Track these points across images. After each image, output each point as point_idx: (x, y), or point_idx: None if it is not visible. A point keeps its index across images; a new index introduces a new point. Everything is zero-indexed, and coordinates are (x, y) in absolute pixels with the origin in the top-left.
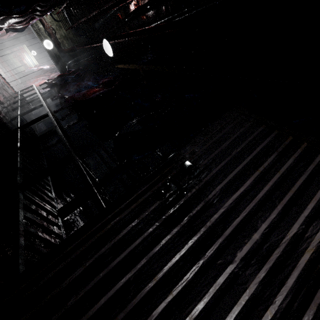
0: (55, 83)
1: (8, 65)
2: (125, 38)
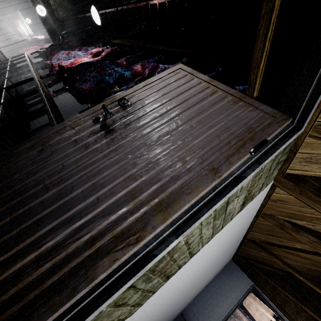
0: (46, 51)
1: (0, 31)
2: (115, 8)
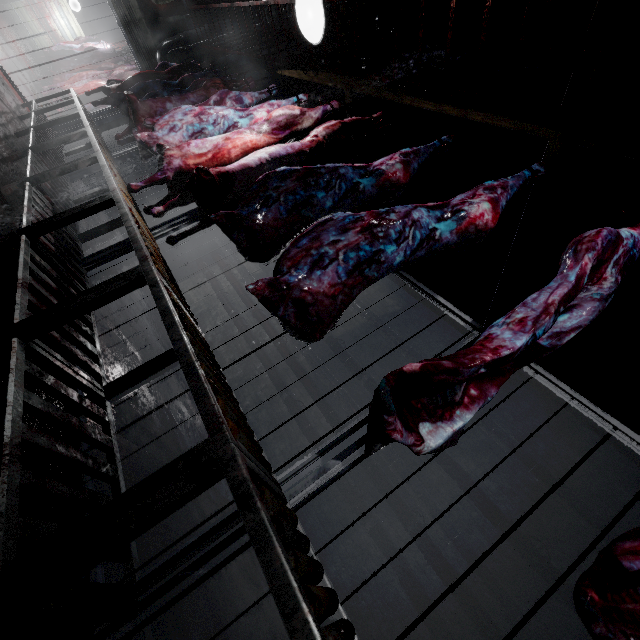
0: (131, 97)
1: (11, 26)
2: None
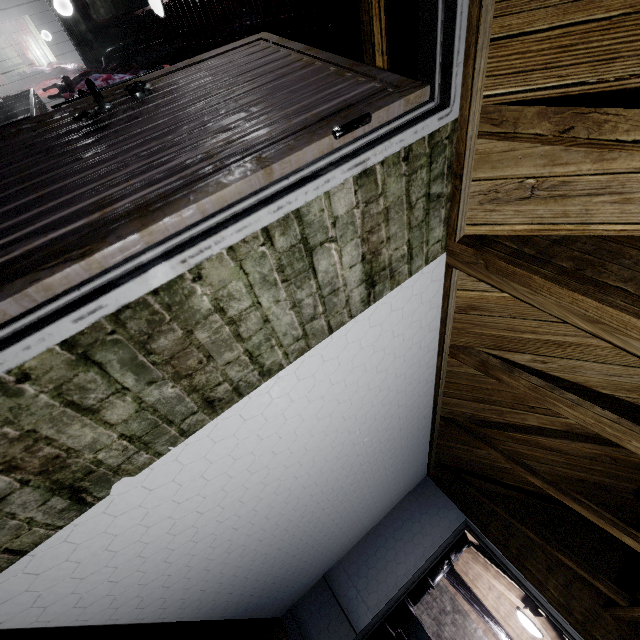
0: (66, 79)
1: None
2: None
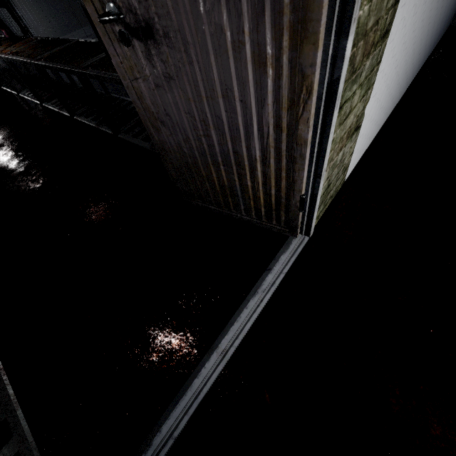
0: None
1: None
2: None
